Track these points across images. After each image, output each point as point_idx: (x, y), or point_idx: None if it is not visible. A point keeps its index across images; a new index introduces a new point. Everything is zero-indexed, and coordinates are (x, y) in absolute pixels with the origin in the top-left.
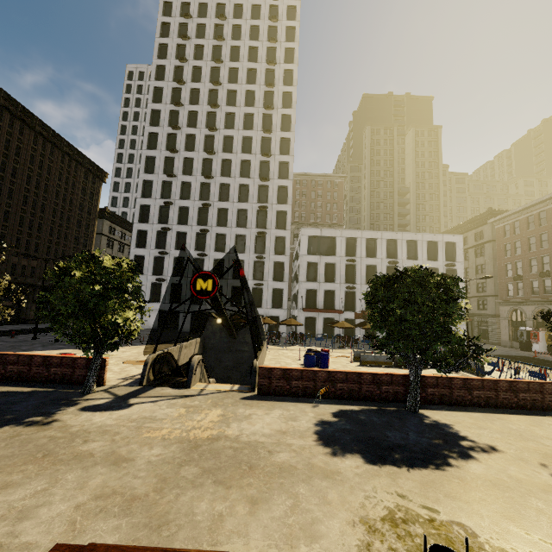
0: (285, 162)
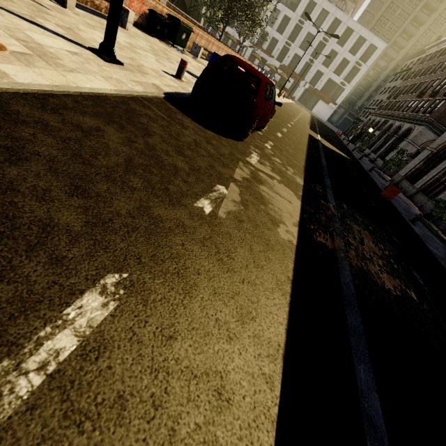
0: None
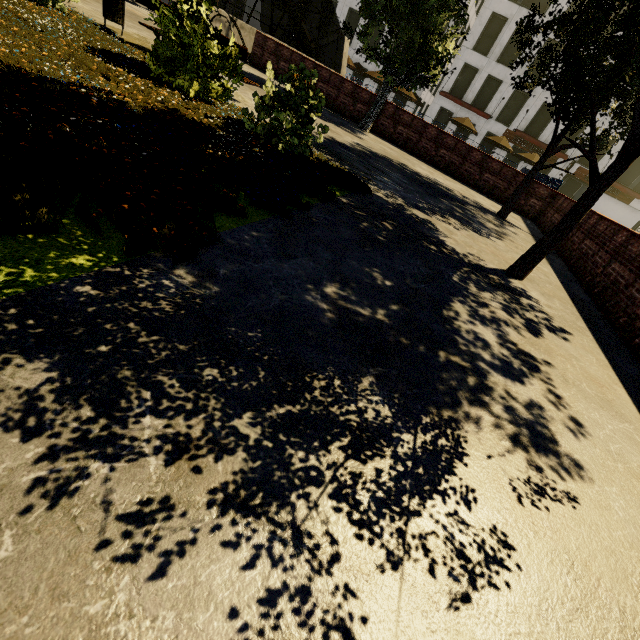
0: None
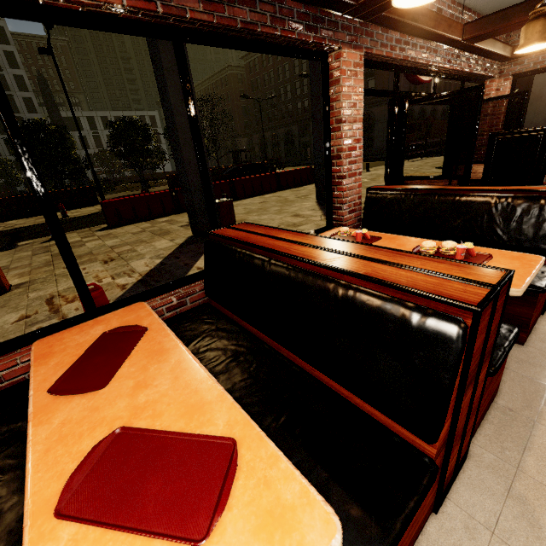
0: (9, 51)
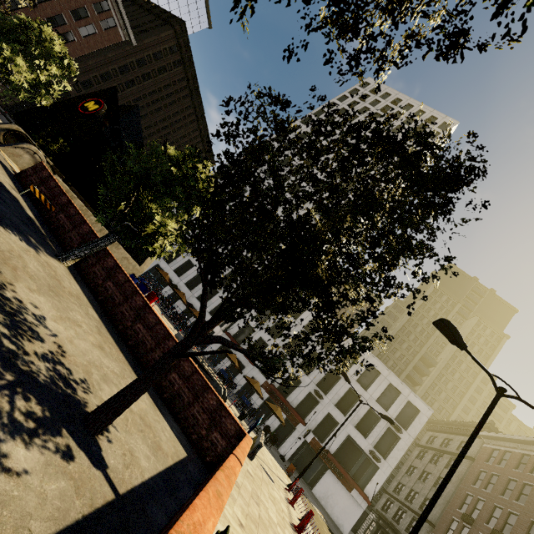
0: None
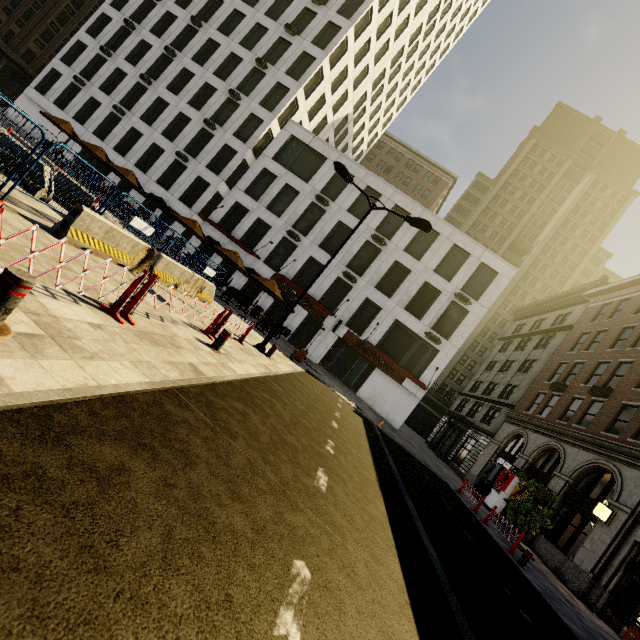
0: (337, 27)
